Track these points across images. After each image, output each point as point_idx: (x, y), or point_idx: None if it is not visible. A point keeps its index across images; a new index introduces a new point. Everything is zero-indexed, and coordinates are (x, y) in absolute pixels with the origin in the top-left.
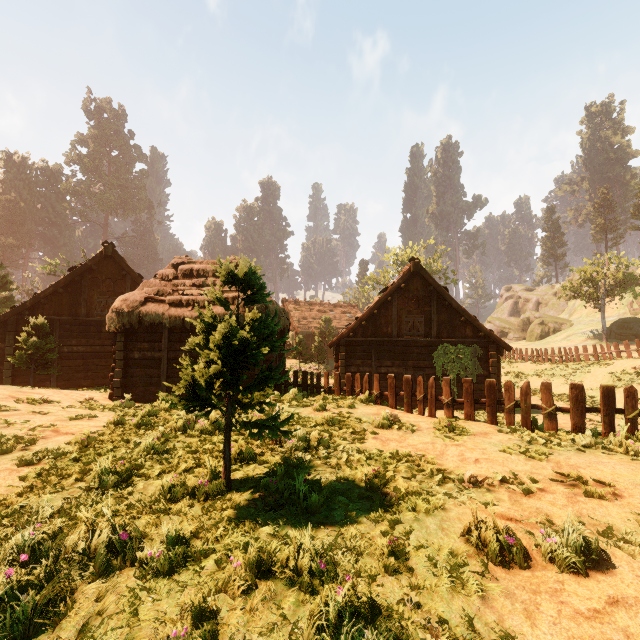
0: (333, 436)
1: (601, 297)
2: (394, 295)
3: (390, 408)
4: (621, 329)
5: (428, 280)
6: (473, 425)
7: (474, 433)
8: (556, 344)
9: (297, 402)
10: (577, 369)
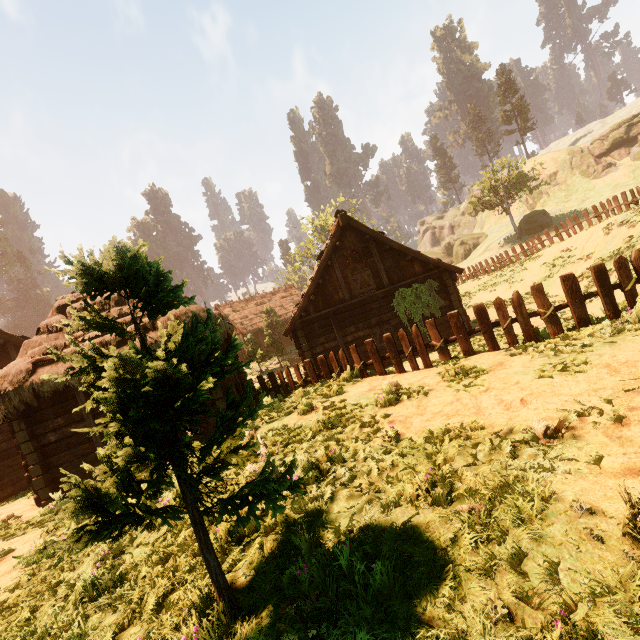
0: (341, 441)
1: (504, 202)
2: (332, 257)
3: (380, 376)
4: (528, 225)
5: (361, 229)
6: (479, 360)
7: (490, 368)
8: (481, 257)
9: (277, 413)
10: (514, 271)
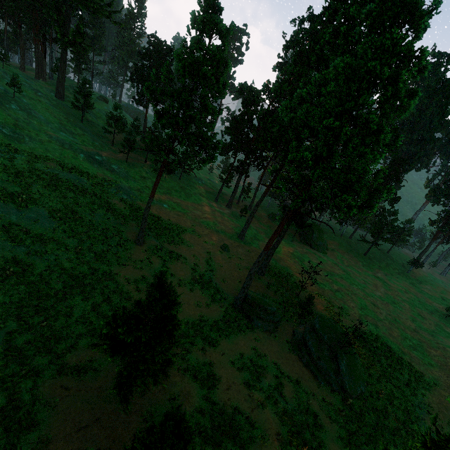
0: None
1: None
2: None
3: None
4: None
5: None
6: None
7: None
8: None
9: None
10: None
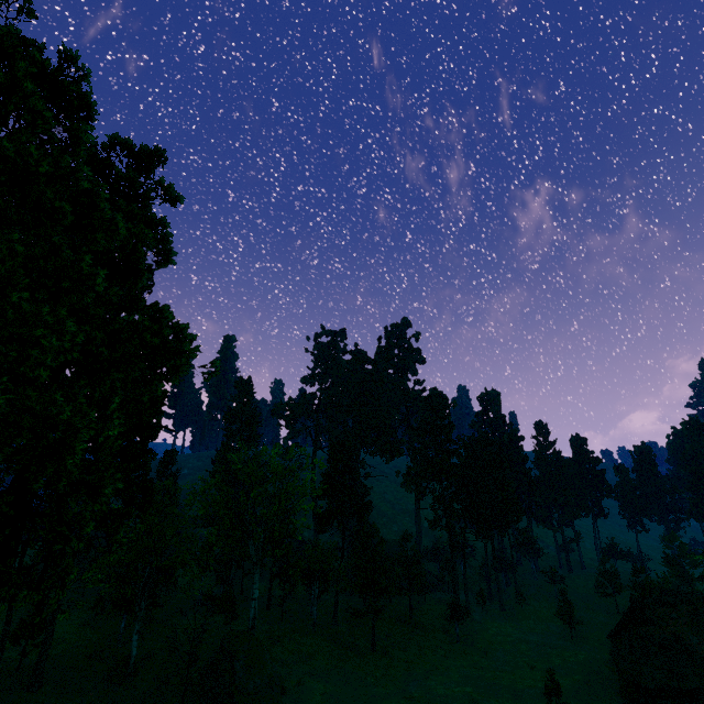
0: None
1: None
2: None
3: None
4: None
5: None
6: None
7: None
8: None
9: None
10: None
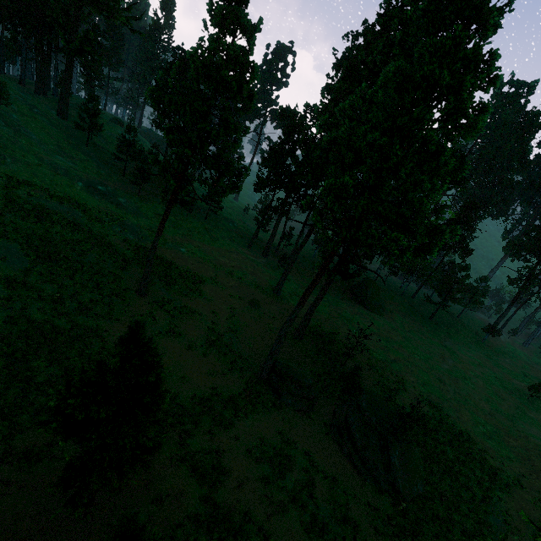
0: None
1: None
2: None
3: None
4: None
5: None
6: None
7: None
8: None
9: None
10: None
